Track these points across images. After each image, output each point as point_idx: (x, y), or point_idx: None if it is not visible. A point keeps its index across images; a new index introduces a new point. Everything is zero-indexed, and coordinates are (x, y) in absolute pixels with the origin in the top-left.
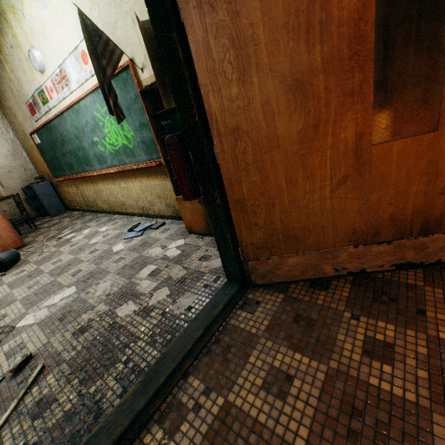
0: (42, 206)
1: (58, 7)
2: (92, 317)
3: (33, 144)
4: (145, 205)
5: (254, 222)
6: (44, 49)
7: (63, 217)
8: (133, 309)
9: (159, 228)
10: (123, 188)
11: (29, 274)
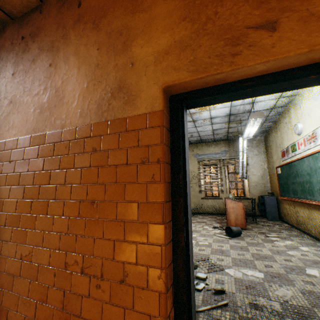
0: (264, 210)
1: None
2: (266, 305)
3: (274, 173)
4: None
5: None
6: (305, 122)
7: (274, 223)
8: None
9: None
10: None
11: (241, 247)
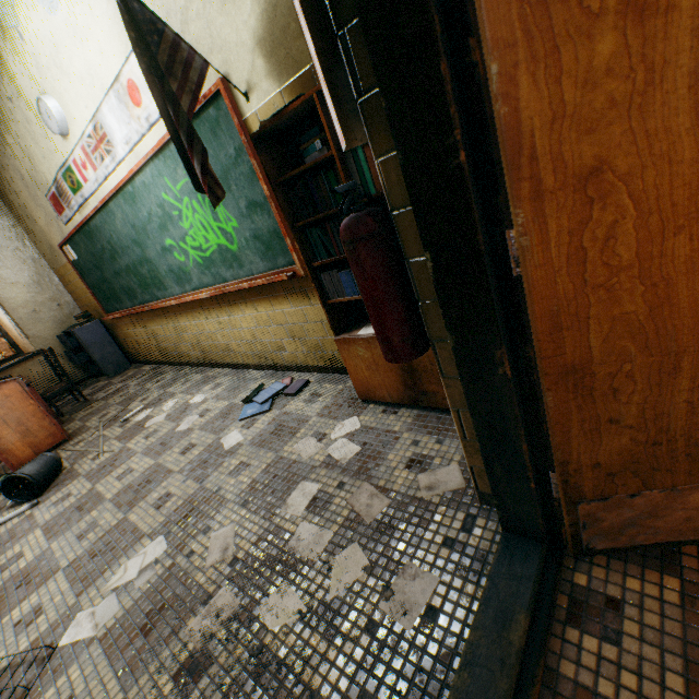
0: (92, 361)
1: (75, 4)
2: (210, 628)
3: (66, 263)
4: (267, 350)
5: (608, 415)
6: (62, 92)
7: (127, 377)
8: (295, 609)
9: (300, 392)
10: (224, 323)
11: (79, 504)
